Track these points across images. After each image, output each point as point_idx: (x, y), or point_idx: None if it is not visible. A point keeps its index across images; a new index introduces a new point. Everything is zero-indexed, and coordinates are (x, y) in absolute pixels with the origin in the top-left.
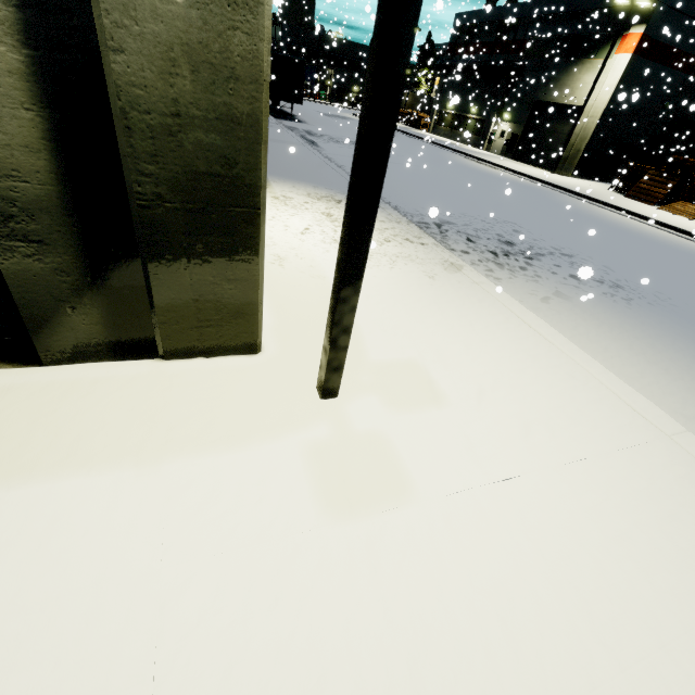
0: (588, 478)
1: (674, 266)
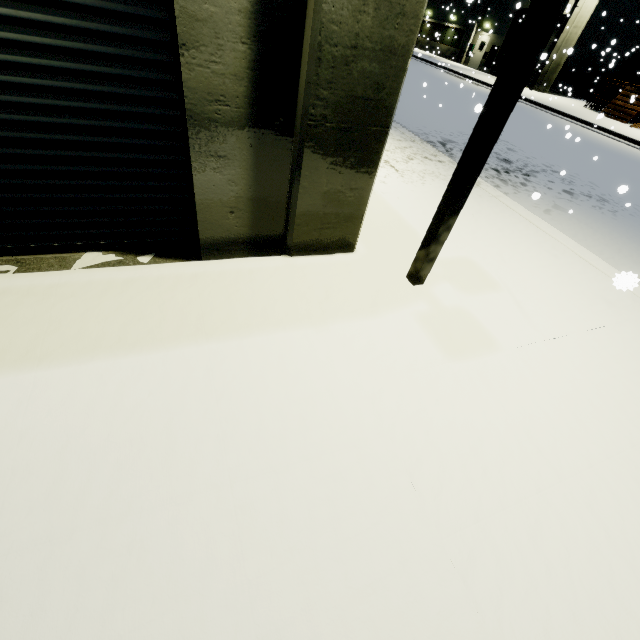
0: (610, 338)
1: None
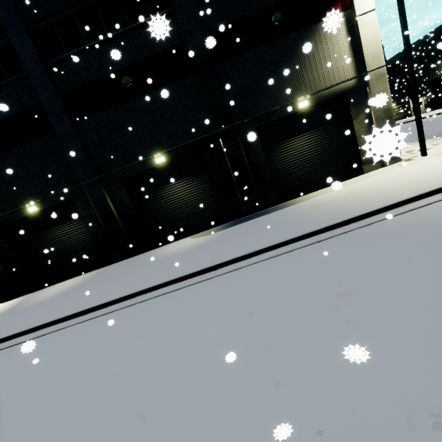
0: None
1: None
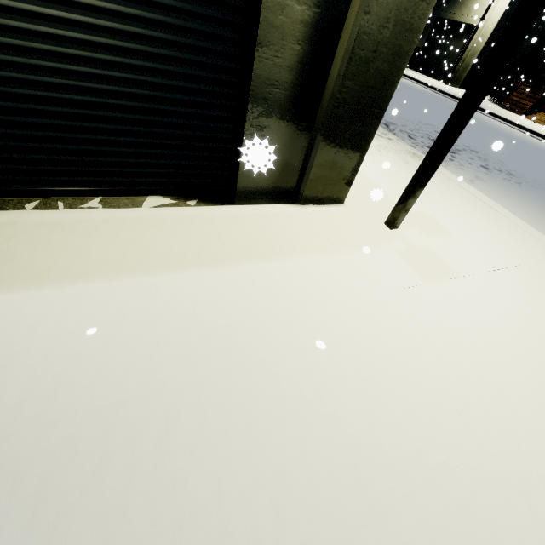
0: (531, 271)
1: (541, 162)
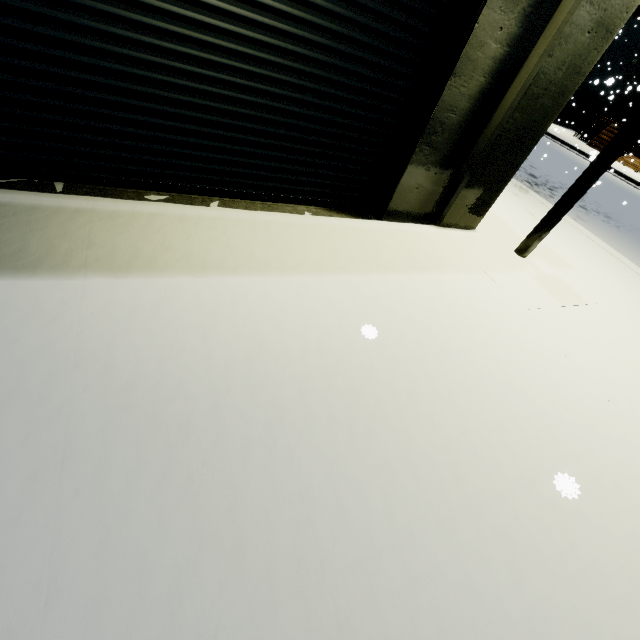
0: None
1: (634, 207)
